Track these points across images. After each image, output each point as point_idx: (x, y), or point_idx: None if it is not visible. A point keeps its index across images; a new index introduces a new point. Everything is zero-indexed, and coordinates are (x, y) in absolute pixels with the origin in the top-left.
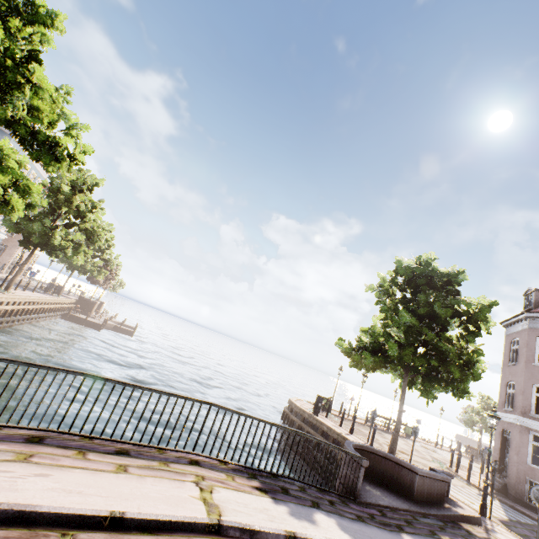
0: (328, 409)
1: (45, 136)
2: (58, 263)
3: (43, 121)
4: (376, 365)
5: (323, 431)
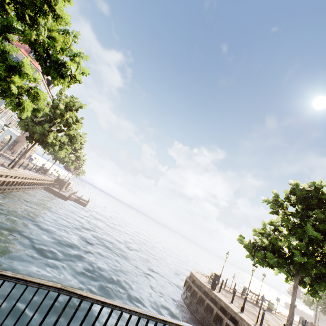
0: (220, 285)
1: (56, 57)
2: (48, 154)
3: (56, 49)
4: (277, 264)
5: (221, 306)
